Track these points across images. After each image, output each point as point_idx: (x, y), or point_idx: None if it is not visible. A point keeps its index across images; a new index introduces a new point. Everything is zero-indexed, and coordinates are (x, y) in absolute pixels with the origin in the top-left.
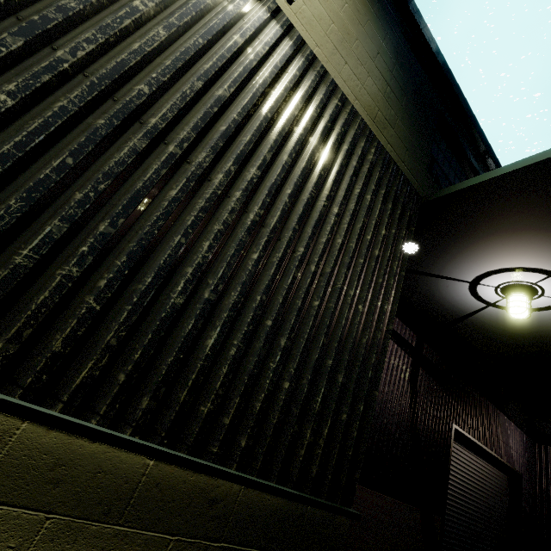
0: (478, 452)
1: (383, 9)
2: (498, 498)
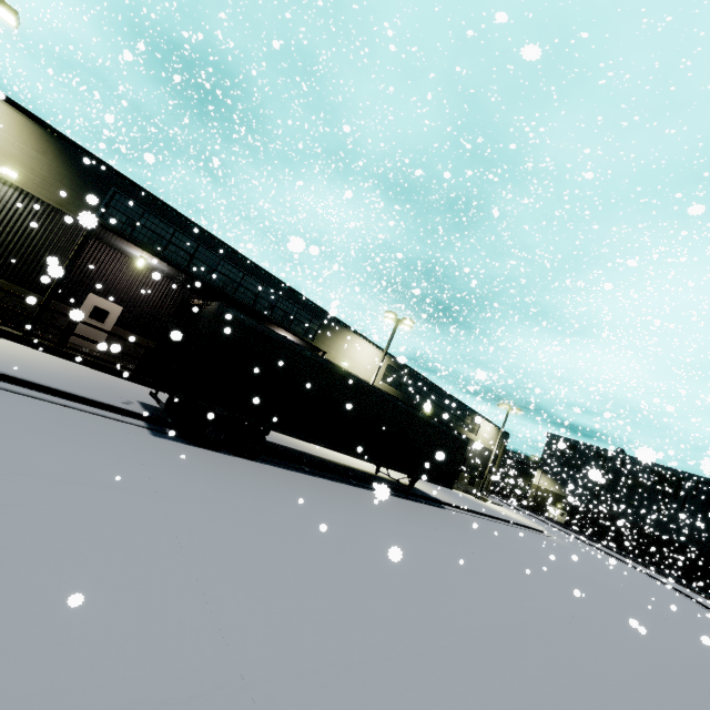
0: None
1: (69, 157)
2: None
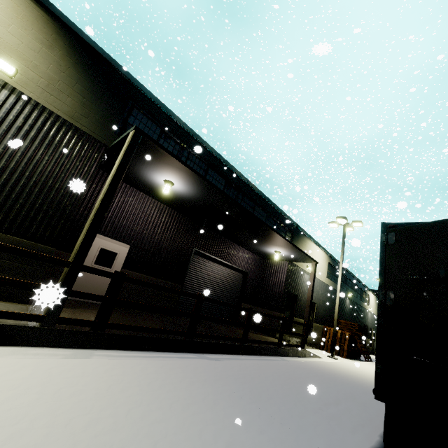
0: (222, 263)
1: (82, 57)
2: (233, 283)
